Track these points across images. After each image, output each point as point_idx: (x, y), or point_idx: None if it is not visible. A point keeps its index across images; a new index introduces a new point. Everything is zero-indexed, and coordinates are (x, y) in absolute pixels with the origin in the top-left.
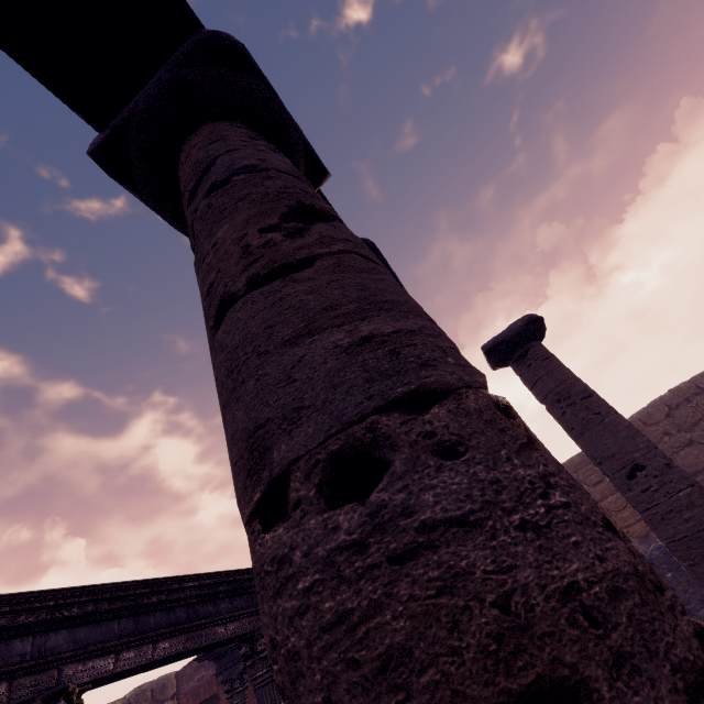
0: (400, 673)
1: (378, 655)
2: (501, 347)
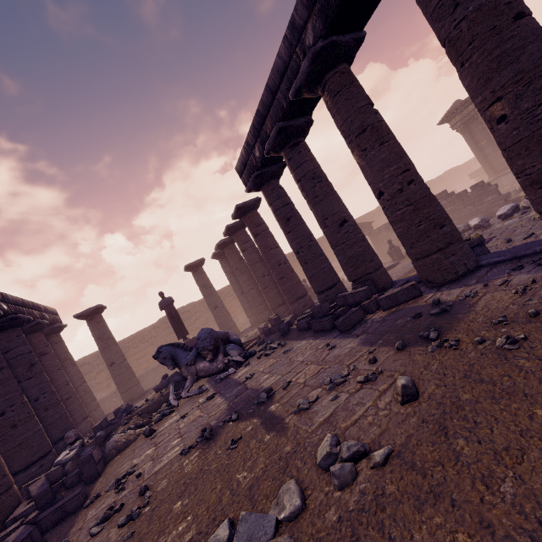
0: (5, 426)
1: (3, 426)
2: (82, 316)
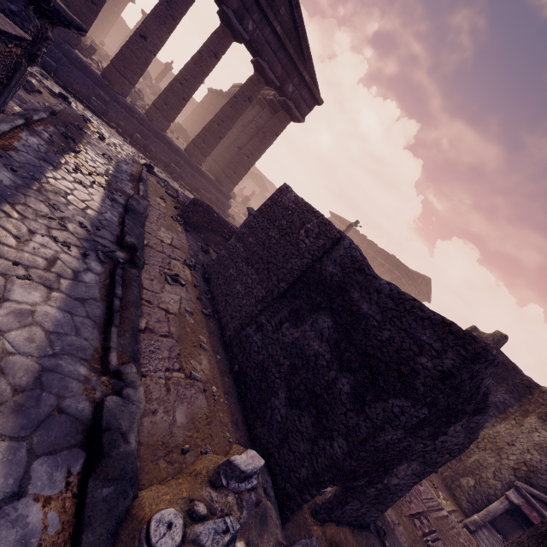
0: None
1: None
2: (144, 14)
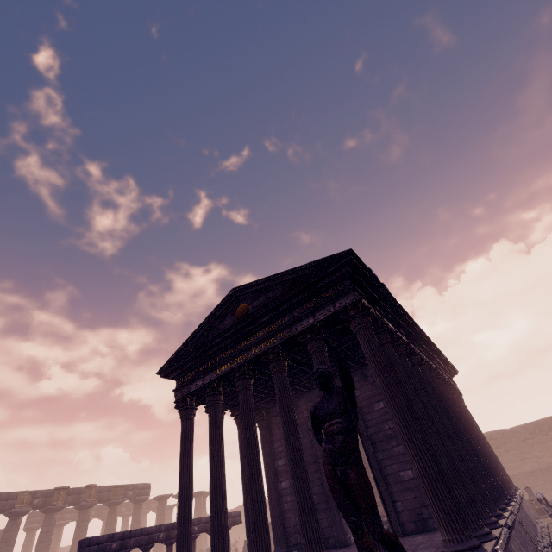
0: None
1: None
2: None
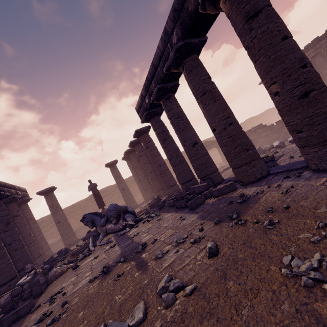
0: None
1: None
2: (41, 193)
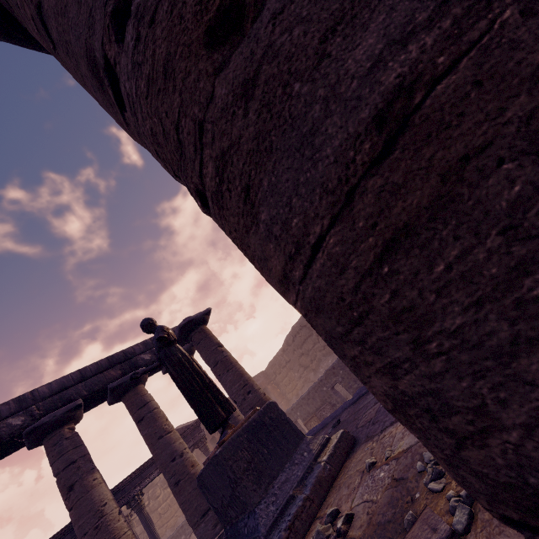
0: None
1: None
2: (179, 341)
